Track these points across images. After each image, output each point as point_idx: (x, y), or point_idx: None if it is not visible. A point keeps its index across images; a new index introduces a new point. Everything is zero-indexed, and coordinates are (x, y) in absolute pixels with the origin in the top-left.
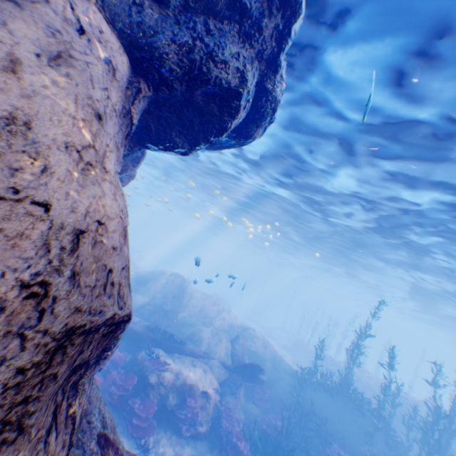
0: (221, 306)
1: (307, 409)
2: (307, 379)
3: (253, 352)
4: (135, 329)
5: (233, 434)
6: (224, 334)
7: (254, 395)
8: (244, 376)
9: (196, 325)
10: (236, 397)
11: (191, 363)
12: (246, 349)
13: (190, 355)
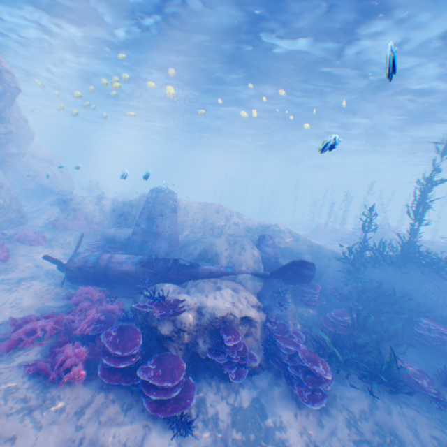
0: (229, 212)
1: (375, 292)
2: (360, 259)
3: (284, 249)
4: (124, 269)
5: (303, 360)
6: (244, 240)
7: (303, 296)
8: (285, 280)
9: (205, 241)
10: (285, 308)
11: (213, 288)
12: (277, 249)
13: (209, 277)
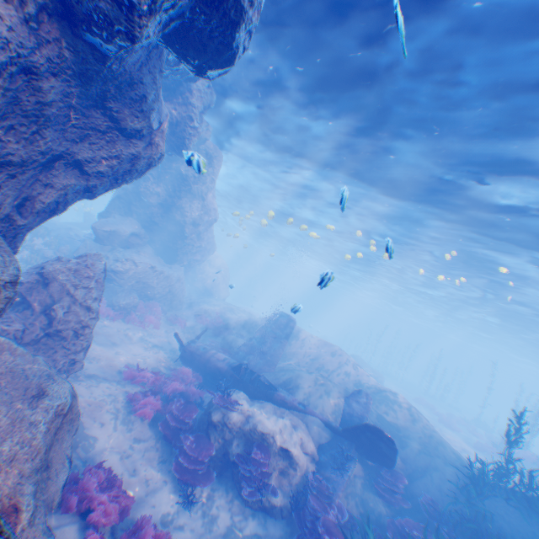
0: (345, 358)
1: (485, 530)
2: (491, 481)
3: (386, 421)
4: (217, 365)
5: (318, 521)
6: (335, 386)
7: (378, 481)
8: (360, 448)
9: (295, 371)
10: (341, 475)
11: (273, 410)
12: (368, 411)
13: (280, 404)
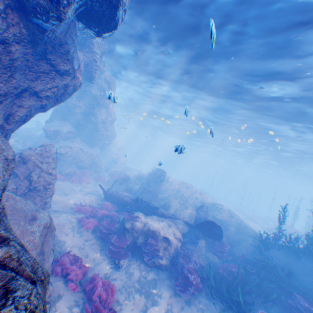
0: (194, 190)
1: (267, 264)
2: (271, 241)
3: (217, 219)
4: (125, 199)
5: (184, 268)
6: (190, 204)
7: (214, 248)
8: (204, 233)
9: (168, 198)
10: (195, 246)
11: (157, 219)
12: (207, 214)
13: (161, 216)
